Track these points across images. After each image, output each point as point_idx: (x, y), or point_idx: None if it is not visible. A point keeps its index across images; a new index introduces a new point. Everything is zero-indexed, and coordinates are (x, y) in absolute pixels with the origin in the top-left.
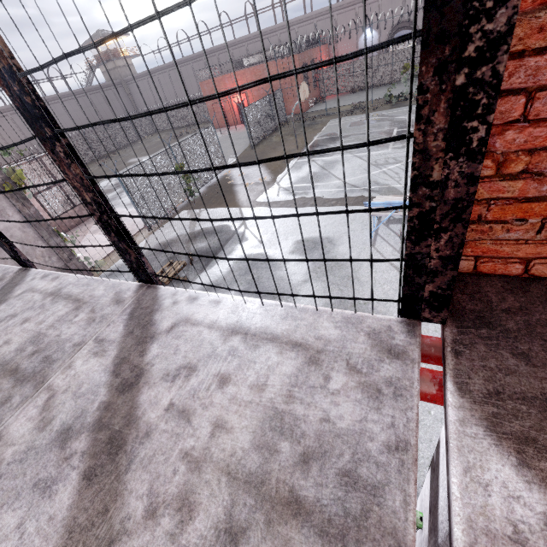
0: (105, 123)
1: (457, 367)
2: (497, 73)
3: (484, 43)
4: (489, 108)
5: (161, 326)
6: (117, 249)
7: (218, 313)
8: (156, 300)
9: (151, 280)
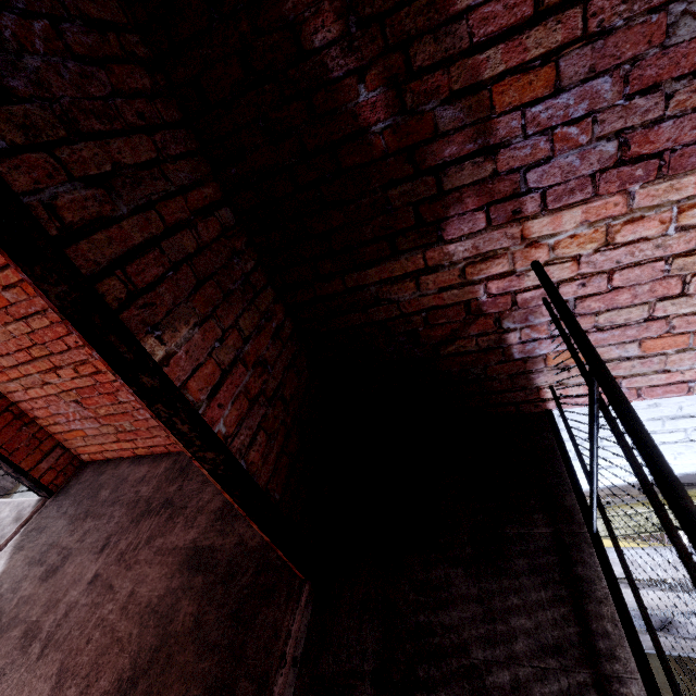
0: None
1: (33, 520)
2: None
3: None
4: None
5: None
6: None
7: None
8: None
9: None
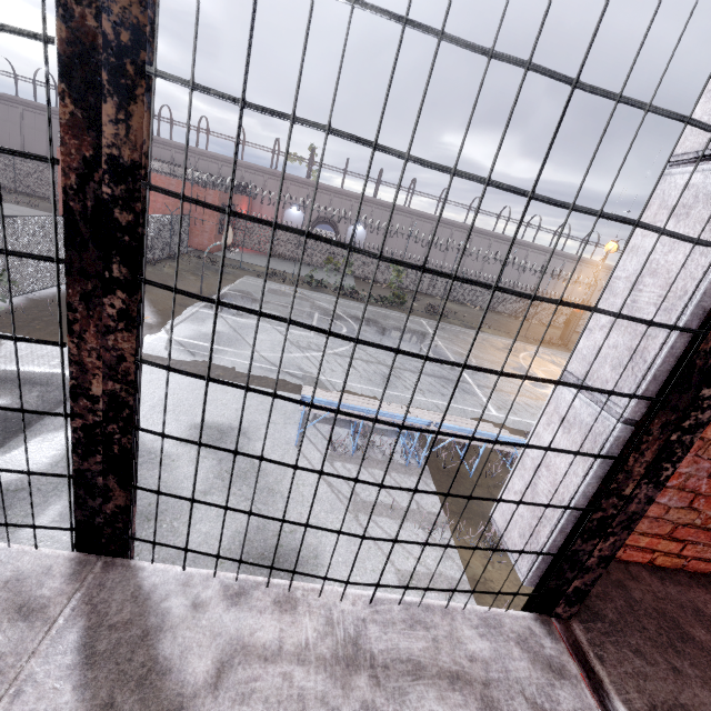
0: (296, 324)
1: (612, 679)
2: (692, 441)
3: (694, 423)
4: (679, 459)
5: (188, 672)
6: (78, 484)
7: (302, 625)
8: (146, 601)
9: (121, 550)
